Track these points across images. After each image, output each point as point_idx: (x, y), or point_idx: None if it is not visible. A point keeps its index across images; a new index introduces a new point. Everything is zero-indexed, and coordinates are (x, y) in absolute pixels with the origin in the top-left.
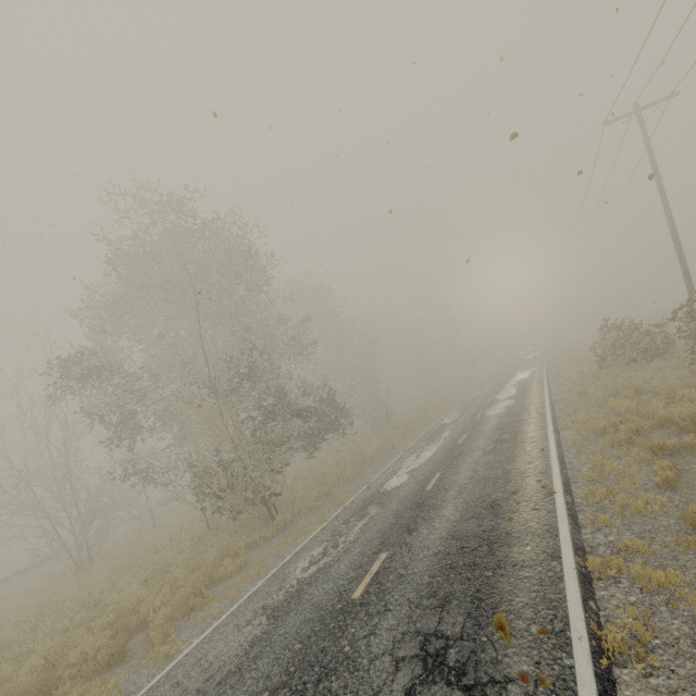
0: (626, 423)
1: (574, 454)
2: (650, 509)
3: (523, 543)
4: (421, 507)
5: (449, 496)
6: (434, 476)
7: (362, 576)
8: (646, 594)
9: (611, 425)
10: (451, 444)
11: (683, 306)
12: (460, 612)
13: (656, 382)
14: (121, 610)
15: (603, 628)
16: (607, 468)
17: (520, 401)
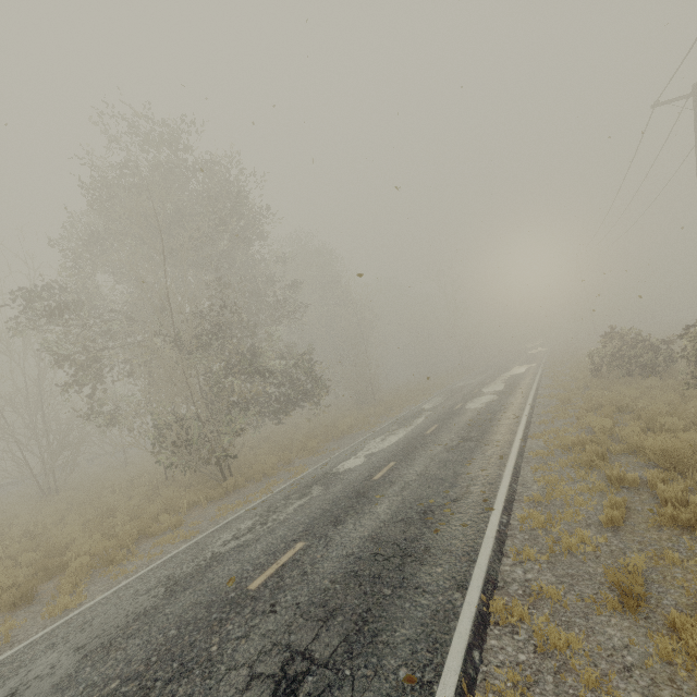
0: (594, 445)
1: (531, 467)
2: (583, 550)
3: (437, 562)
4: (359, 497)
5: (391, 491)
6: (387, 465)
7: (269, 565)
8: (539, 655)
9: (580, 443)
10: (419, 432)
11: (693, 325)
12: (339, 632)
13: (643, 402)
14: (50, 549)
15: (476, 687)
16: (556, 491)
17: (503, 398)
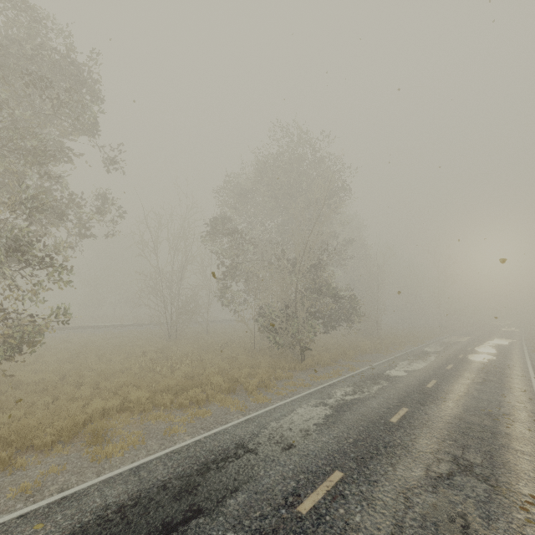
0: None
1: None
2: None
3: (521, 442)
4: (426, 394)
5: (449, 397)
6: (431, 381)
7: (393, 413)
8: None
9: None
10: (440, 366)
11: None
12: (477, 455)
13: None
14: (220, 369)
15: None
16: None
17: (502, 360)
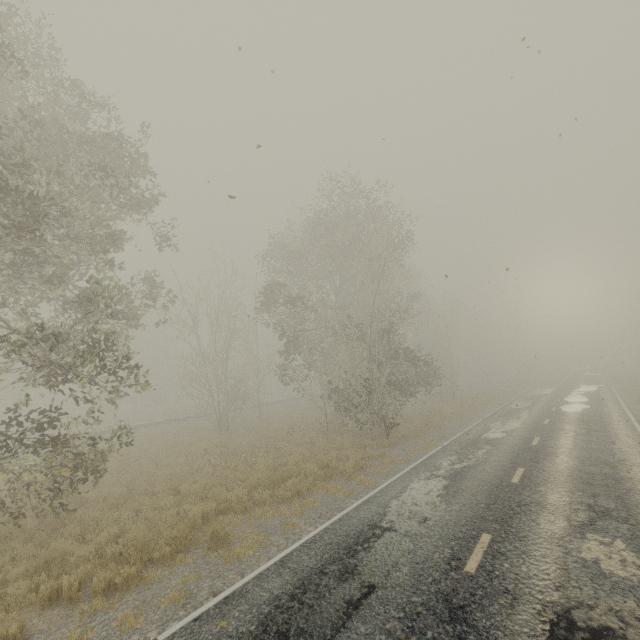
0: None
1: None
2: None
3: None
4: (535, 452)
5: (559, 451)
6: (534, 438)
7: (511, 475)
8: None
9: None
10: (536, 422)
11: None
12: (609, 501)
13: None
14: (304, 456)
15: None
16: None
17: (597, 407)
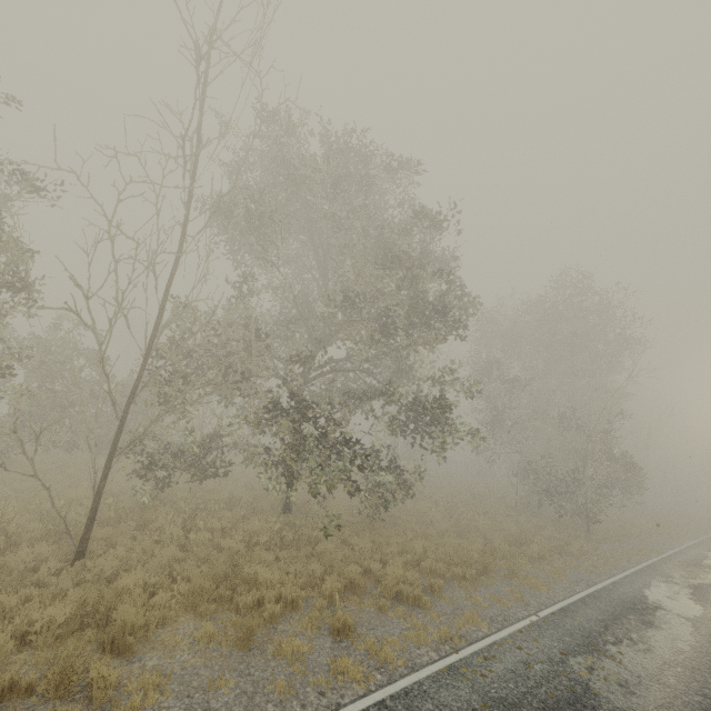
0: None
1: None
2: None
3: None
4: None
5: None
6: None
7: None
8: None
9: None
10: None
11: None
12: None
13: None
14: (517, 527)
15: None
16: None
17: None
